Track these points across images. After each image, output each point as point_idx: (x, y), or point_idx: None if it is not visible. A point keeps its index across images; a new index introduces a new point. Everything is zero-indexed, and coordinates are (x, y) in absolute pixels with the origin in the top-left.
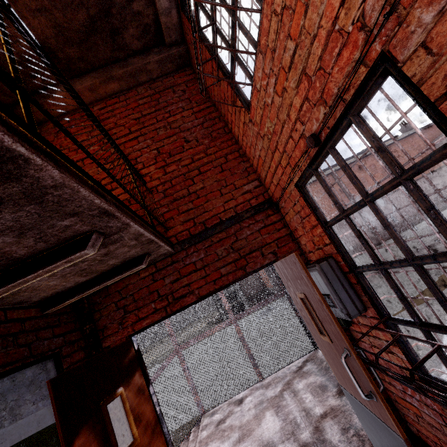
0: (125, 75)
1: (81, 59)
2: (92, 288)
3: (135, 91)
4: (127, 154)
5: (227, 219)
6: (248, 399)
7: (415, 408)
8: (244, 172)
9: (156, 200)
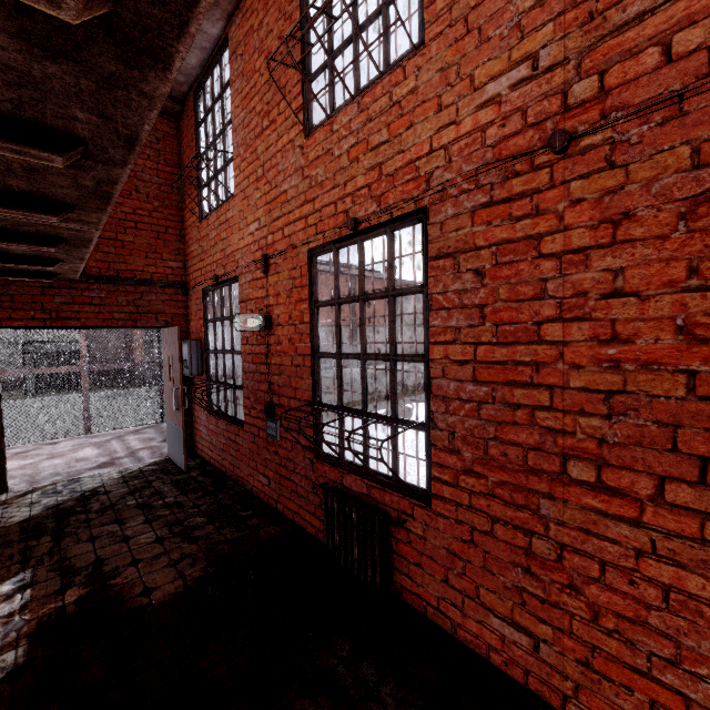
0: None
1: None
2: None
3: None
4: None
5: (141, 278)
6: (66, 443)
7: (201, 432)
8: (177, 250)
9: None
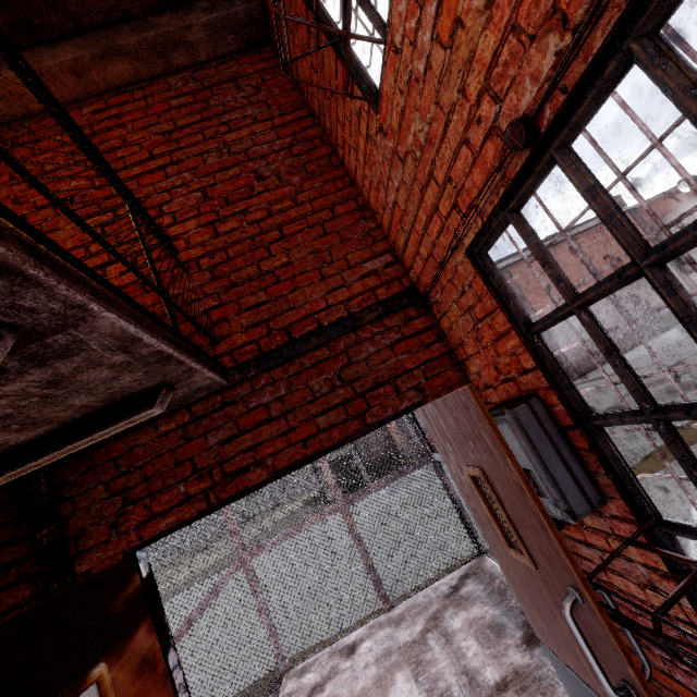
0: (143, 48)
1: (51, 4)
2: (42, 455)
3: (165, 84)
4: (143, 196)
5: (332, 324)
6: (366, 646)
7: (694, 695)
8: (366, 237)
9: (197, 284)
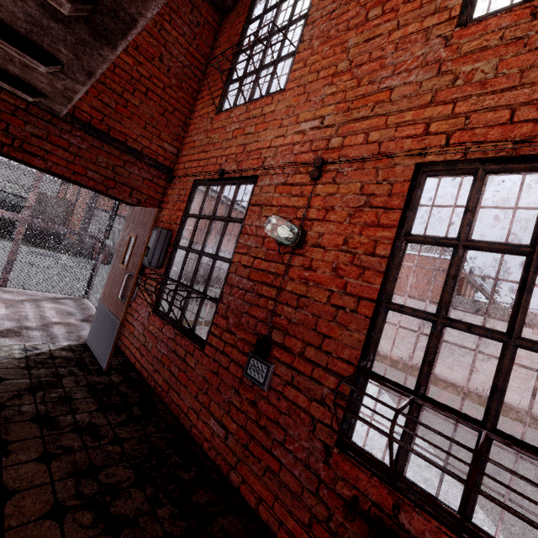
0: None
1: None
2: None
3: None
4: None
5: (131, 147)
6: None
7: (134, 328)
8: (176, 135)
9: None
